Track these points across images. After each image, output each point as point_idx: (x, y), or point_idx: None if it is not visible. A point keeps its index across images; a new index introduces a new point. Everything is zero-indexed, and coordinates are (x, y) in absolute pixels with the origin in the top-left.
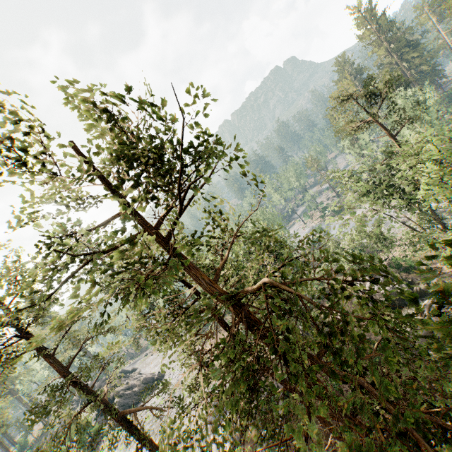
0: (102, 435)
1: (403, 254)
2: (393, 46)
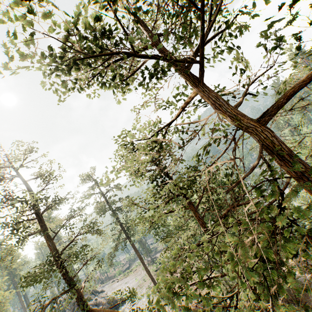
0: None
1: None
2: None
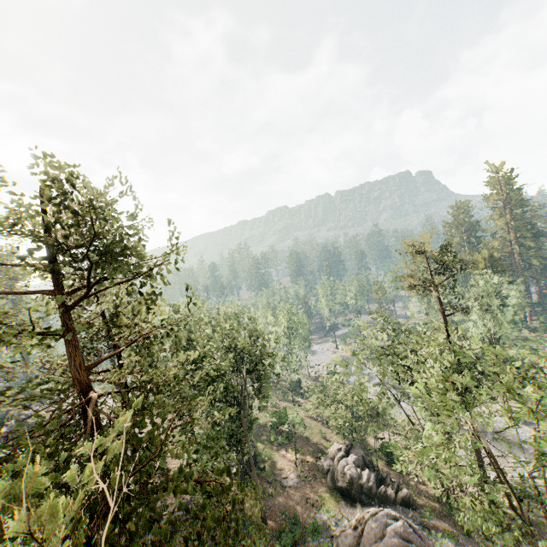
0: None
1: (403, 444)
2: (512, 223)
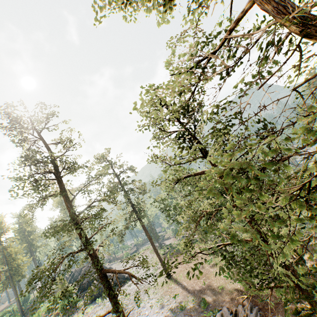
0: (77, 307)
1: None
2: None
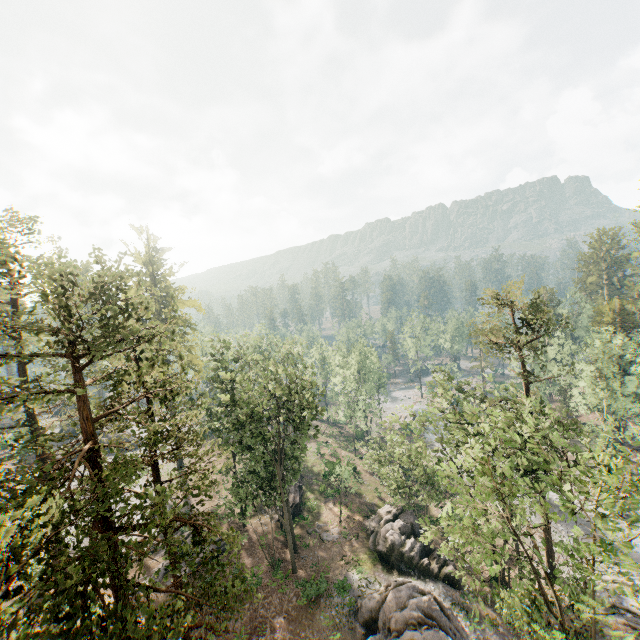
0: None
1: None
2: None
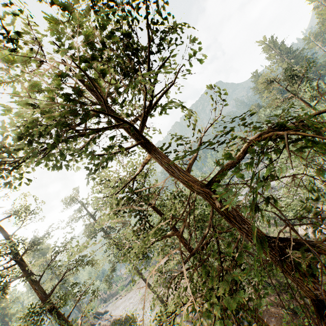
0: None
1: None
2: (293, 60)
